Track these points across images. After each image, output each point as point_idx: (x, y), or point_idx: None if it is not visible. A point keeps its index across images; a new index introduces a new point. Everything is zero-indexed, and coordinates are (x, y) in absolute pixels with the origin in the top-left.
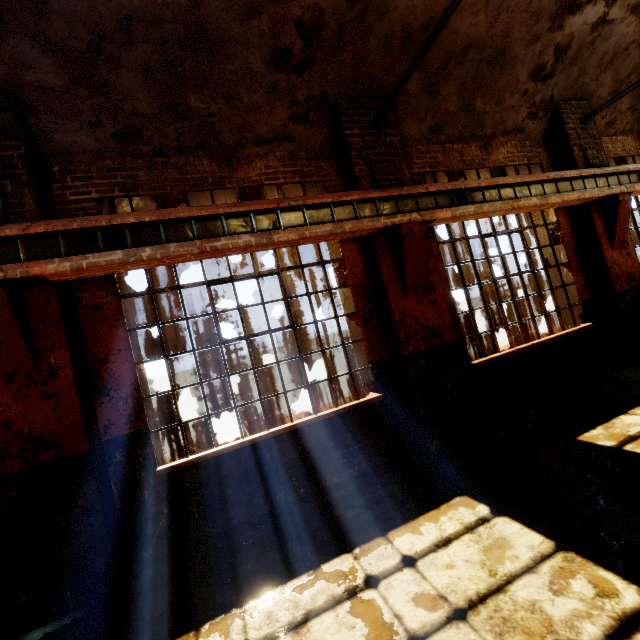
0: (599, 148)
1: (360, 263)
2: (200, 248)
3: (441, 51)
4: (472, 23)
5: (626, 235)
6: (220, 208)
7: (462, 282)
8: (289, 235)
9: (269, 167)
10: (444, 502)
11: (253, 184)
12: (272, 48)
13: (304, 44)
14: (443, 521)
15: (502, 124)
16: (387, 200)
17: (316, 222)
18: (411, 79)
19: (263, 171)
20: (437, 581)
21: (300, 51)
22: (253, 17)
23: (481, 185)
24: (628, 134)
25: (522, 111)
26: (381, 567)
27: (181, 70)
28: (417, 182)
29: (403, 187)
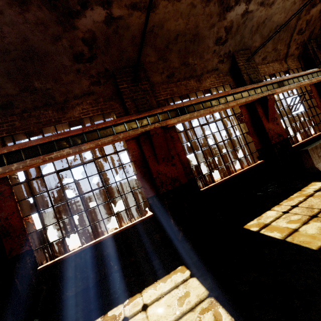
0: (257, 73)
1: (136, 149)
2: (43, 159)
3: (163, 40)
4: (176, 24)
5: (275, 115)
6: (52, 137)
7: (192, 150)
8: (90, 145)
9: (84, 109)
10: (173, 270)
11: (76, 119)
12: (72, 53)
13: (89, 48)
14: (168, 282)
15: (205, 68)
16: (142, 119)
17: (105, 136)
18: (151, 55)
19: (81, 111)
20: (151, 319)
21: (87, 52)
22: (58, 41)
23: (192, 103)
24: (275, 62)
25: (215, 60)
26: (132, 311)
27: (26, 71)
28: (163, 104)
29: (151, 110)
